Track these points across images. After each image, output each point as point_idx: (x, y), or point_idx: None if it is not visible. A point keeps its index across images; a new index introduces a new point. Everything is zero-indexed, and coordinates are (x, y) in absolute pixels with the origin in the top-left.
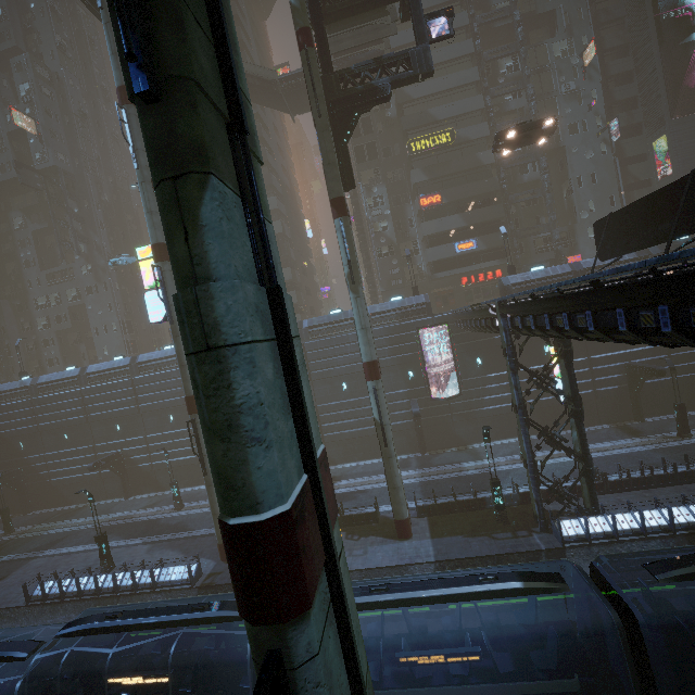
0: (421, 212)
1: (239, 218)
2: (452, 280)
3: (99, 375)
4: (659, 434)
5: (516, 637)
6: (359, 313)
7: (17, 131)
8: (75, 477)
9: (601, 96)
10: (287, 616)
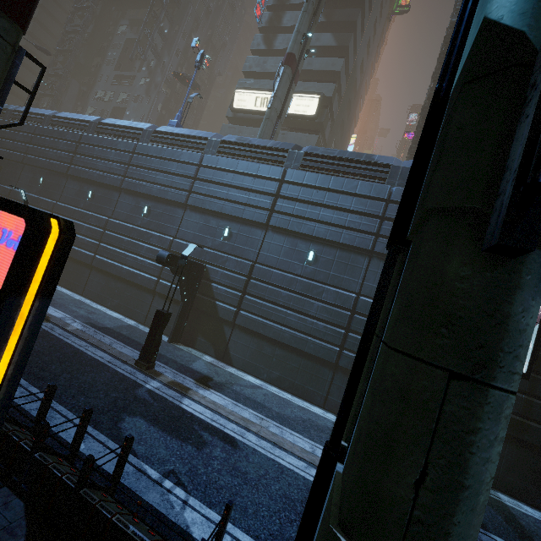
0: None
1: None
2: None
3: (63, 122)
4: None
5: None
6: None
7: None
8: None
9: None
10: None
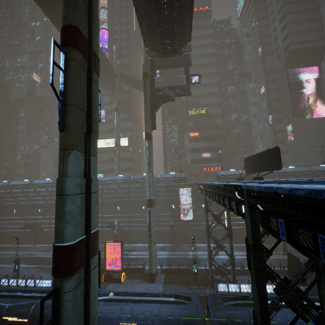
0: (190, 138)
1: (81, 159)
2: (200, 168)
3: (37, 185)
4: (276, 252)
5: (172, 324)
6: (148, 178)
7: (33, 80)
8: (13, 231)
9: (266, 105)
10: (64, 276)
